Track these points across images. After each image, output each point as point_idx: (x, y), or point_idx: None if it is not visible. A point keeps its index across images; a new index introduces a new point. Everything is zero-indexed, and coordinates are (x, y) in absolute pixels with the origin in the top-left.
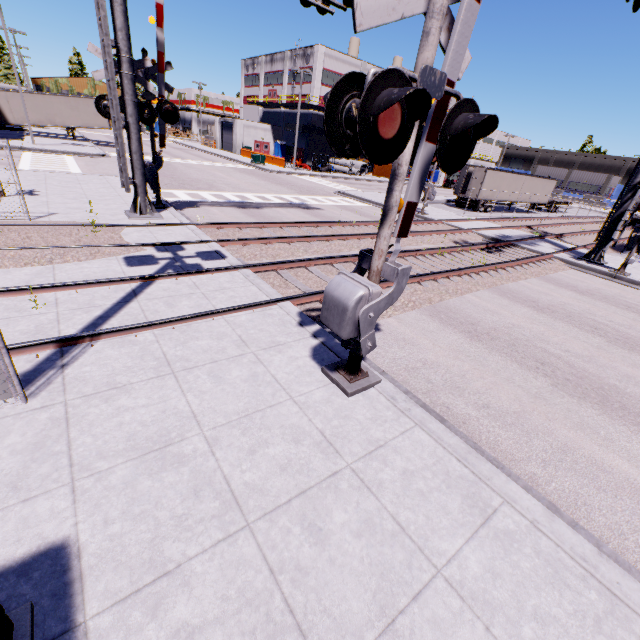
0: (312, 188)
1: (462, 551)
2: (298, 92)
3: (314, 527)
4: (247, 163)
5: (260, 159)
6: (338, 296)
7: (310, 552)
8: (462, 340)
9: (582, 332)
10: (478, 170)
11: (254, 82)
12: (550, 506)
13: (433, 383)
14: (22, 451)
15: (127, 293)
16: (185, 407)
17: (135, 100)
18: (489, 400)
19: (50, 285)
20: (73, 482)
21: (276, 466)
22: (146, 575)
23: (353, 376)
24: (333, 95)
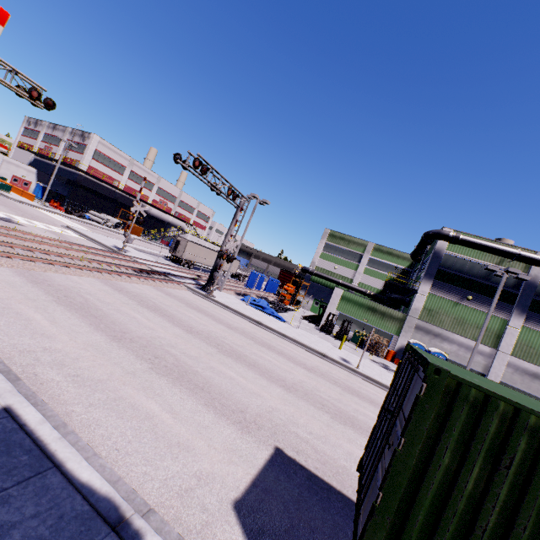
0: (42, 218)
1: None
2: (71, 156)
3: None
4: None
5: (5, 187)
6: None
7: None
8: (20, 281)
9: (129, 299)
10: (184, 240)
11: (33, 135)
12: None
13: None
14: None
15: None
16: None
17: None
18: None
19: None
20: None
21: None
22: None
23: None
24: None
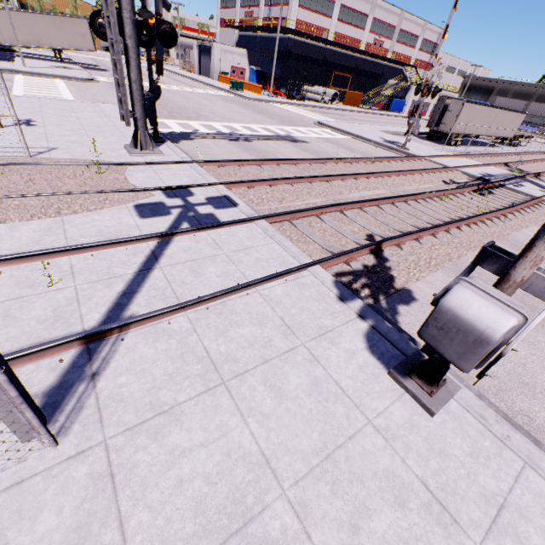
0: (292, 118)
1: None
2: (275, 14)
3: None
4: (226, 90)
5: (238, 86)
6: (471, 321)
7: None
8: None
9: None
10: (455, 102)
11: (230, 3)
12: None
13: (498, 378)
14: None
15: (147, 256)
16: (251, 444)
17: (134, 18)
18: None
19: (63, 249)
20: None
21: None
22: None
23: (432, 386)
24: None
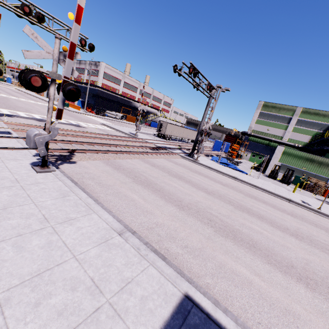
0: (89, 120)
1: (47, 200)
2: (92, 79)
3: None
4: None
5: (66, 104)
6: (29, 133)
7: None
8: (110, 169)
9: (162, 172)
10: (164, 123)
11: None
12: (96, 200)
13: (84, 177)
14: None
15: None
16: None
17: None
18: (103, 182)
19: None
20: None
21: None
22: None
23: (43, 167)
24: (21, 72)
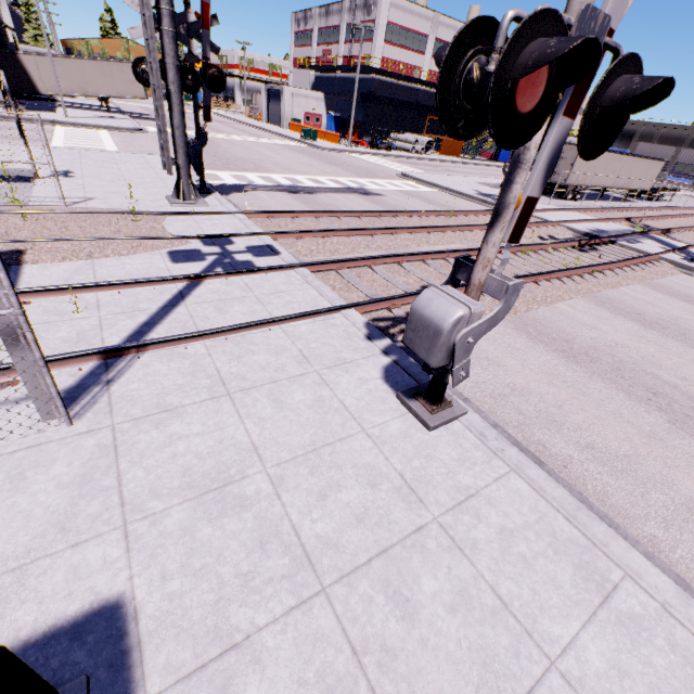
0: (371, 169)
1: (579, 638)
2: (357, 52)
3: (400, 597)
4: (297, 139)
5: (311, 134)
6: (430, 315)
7: (397, 629)
8: (556, 361)
9: None
10: (569, 148)
11: (306, 41)
12: (678, 581)
13: (525, 415)
14: (69, 484)
15: (173, 295)
16: (244, 437)
17: (177, 63)
18: (593, 439)
19: (90, 284)
20: (125, 525)
21: (351, 516)
22: (211, 647)
23: (435, 406)
24: (453, 50)
